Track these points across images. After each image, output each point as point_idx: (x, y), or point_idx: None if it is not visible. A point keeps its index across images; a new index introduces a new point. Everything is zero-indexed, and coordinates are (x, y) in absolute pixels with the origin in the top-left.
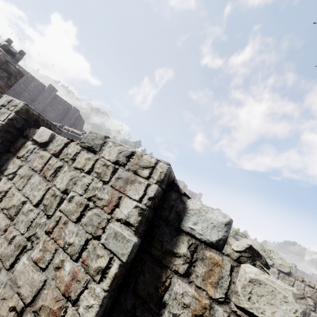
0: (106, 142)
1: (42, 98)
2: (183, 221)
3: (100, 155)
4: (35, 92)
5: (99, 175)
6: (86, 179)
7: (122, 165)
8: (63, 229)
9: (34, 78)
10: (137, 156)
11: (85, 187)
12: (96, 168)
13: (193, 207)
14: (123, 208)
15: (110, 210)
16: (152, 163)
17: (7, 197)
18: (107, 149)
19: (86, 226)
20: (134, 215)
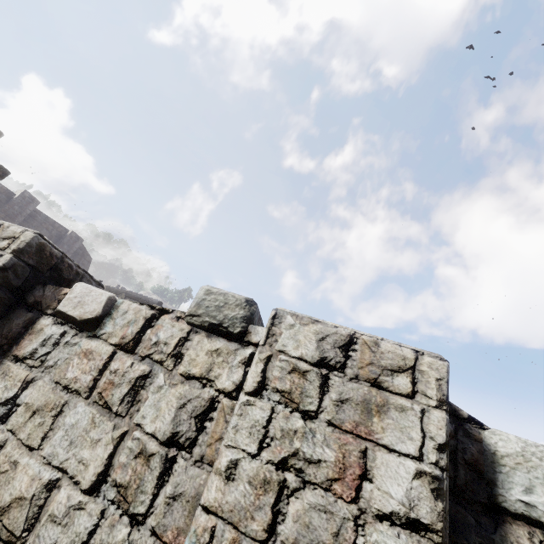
0: (280, 316)
1: (6, 217)
2: (499, 486)
3: (274, 347)
4: None
5: (290, 396)
6: (257, 411)
7: (339, 369)
8: None
9: None
10: (368, 346)
11: (262, 434)
12: (276, 380)
13: (508, 450)
14: (385, 481)
15: (353, 492)
16: (408, 359)
17: None
18: (287, 332)
19: None
20: (422, 497)
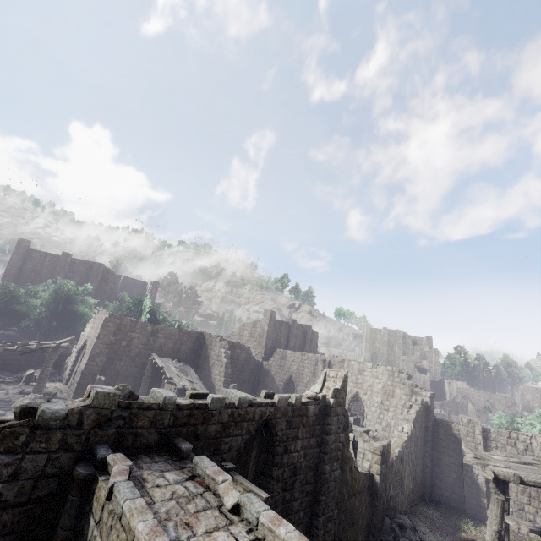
0: (535, 436)
1: (291, 335)
2: None
3: (537, 440)
4: (285, 333)
5: None
6: (538, 447)
7: None
8: None
9: (282, 321)
10: None
11: (540, 449)
12: (539, 444)
13: None
14: None
15: None
16: None
17: None
18: (537, 438)
19: None
20: None
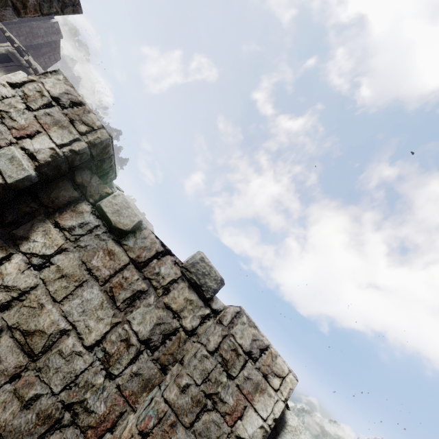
0: (241, 314)
1: None
2: (280, 436)
3: (231, 331)
4: None
5: (227, 363)
6: (209, 363)
7: (255, 361)
8: (169, 435)
9: None
10: (272, 356)
11: (206, 376)
12: (224, 351)
13: (292, 423)
14: (247, 424)
15: (233, 423)
16: (285, 372)
17: (26, 306)
18: (240, 326)
19: (202, 437)
20: (258, 437)
